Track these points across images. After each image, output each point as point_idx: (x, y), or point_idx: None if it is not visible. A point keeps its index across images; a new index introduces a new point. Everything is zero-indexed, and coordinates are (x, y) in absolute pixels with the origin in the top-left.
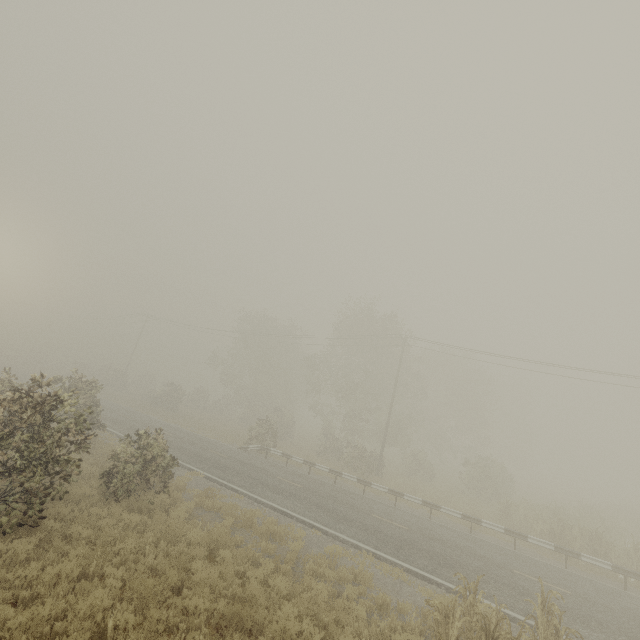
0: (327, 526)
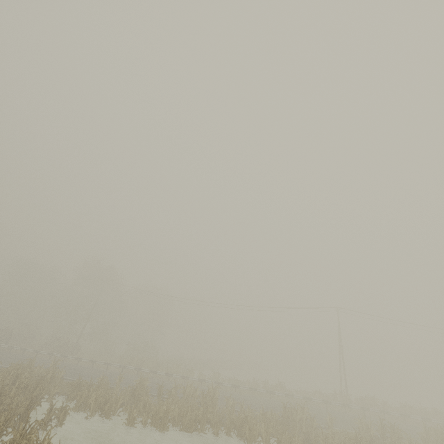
0: (5, 365)
